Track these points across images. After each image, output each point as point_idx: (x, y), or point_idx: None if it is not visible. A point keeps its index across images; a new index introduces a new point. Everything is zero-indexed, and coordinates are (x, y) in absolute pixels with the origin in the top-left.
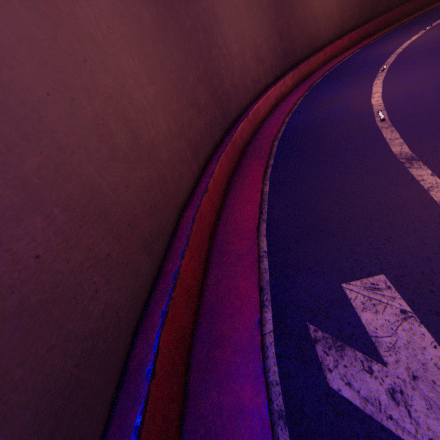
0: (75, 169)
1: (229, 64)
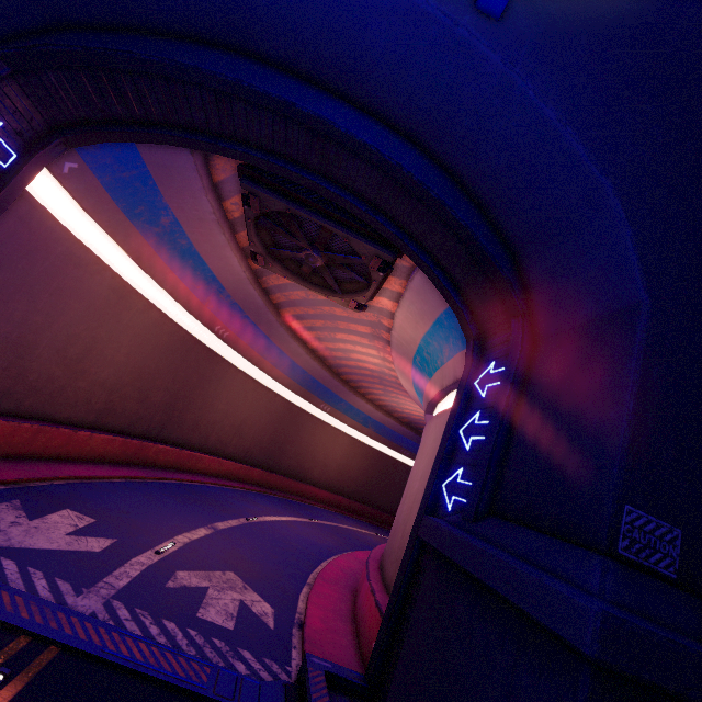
0: (43, 335)
1: (205, 408)
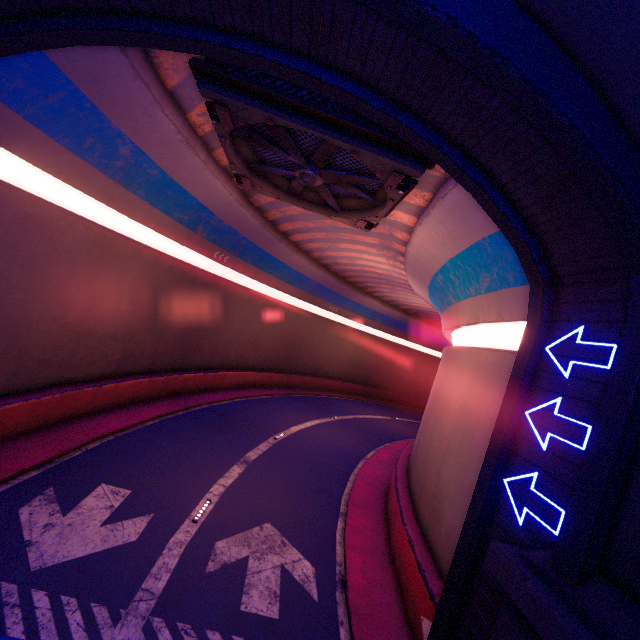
0: (30, 310)
1: (220, 332)
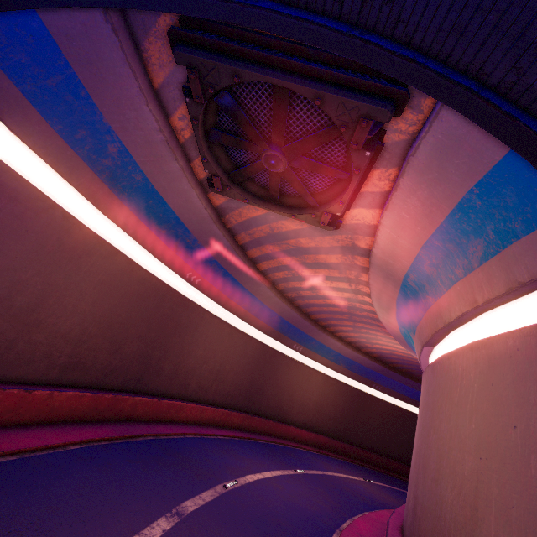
0: None
1: (183, 355)
